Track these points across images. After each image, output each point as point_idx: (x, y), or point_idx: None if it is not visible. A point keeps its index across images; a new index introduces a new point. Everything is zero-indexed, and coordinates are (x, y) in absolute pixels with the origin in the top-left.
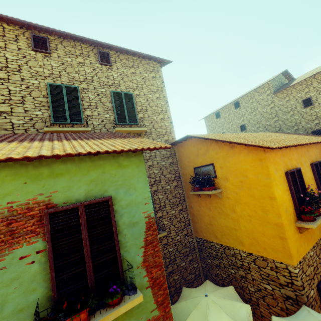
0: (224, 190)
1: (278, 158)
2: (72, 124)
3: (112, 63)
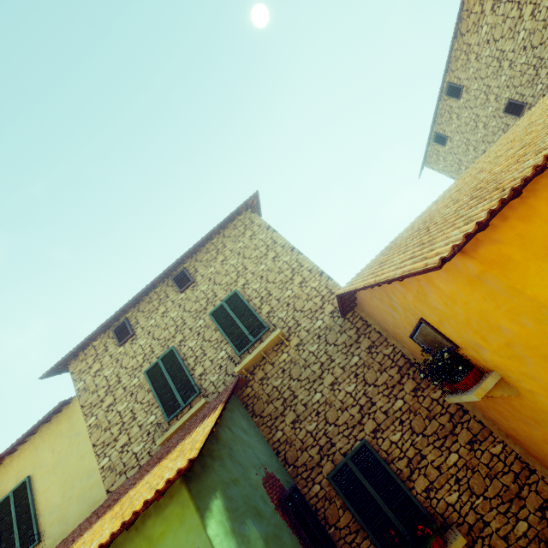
0: (503, 374)
1: (547, 220)
2: (189, 403)
3: (194, 277)
